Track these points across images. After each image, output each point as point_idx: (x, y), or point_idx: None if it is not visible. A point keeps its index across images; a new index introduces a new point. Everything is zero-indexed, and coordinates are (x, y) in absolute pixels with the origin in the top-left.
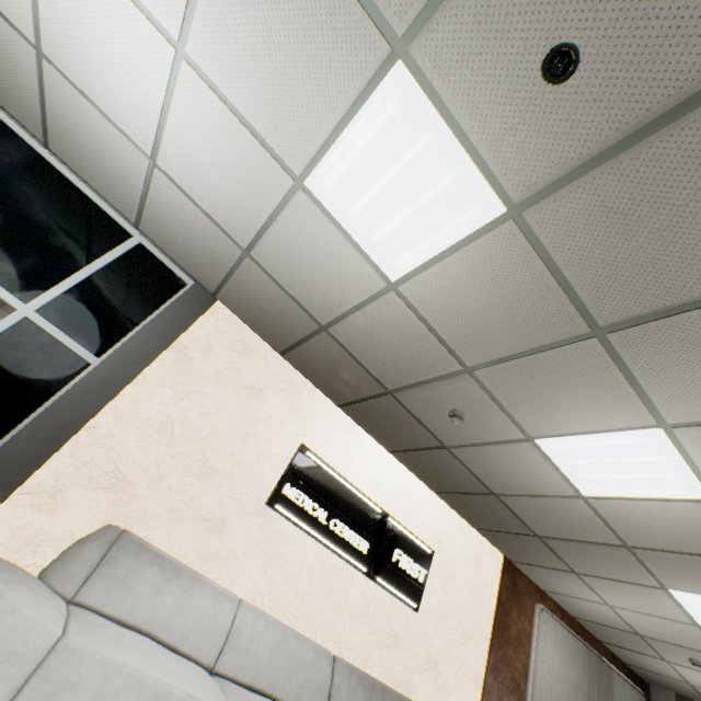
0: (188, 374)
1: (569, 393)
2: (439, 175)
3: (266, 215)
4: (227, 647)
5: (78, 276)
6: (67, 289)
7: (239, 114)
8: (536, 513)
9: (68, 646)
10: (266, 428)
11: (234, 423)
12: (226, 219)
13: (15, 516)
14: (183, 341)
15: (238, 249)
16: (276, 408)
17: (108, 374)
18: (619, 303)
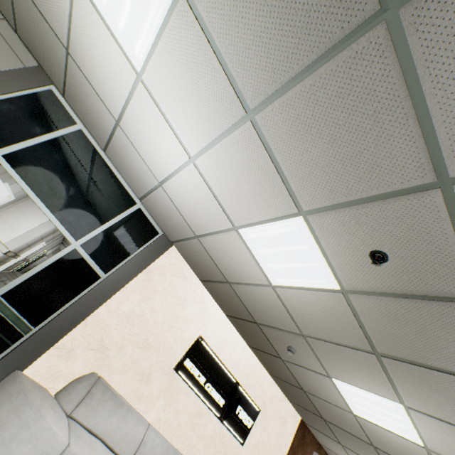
0: (149, 287)
1: (355, 369)
2: (309, 261)
3: (213, 230)
4: (138, 452)
5: (104, 226)
6: (98, 233)
7: (213, 192)
8: (325, 408)
9: (70, 452)
10: (183, 324)
11: (167, 319)
12: (191, 221)
13: (50, 360)
14: (150, 268)
15: (193, 233)
16: (191, 312)
17: (109, 285)
18: (389, 348)
